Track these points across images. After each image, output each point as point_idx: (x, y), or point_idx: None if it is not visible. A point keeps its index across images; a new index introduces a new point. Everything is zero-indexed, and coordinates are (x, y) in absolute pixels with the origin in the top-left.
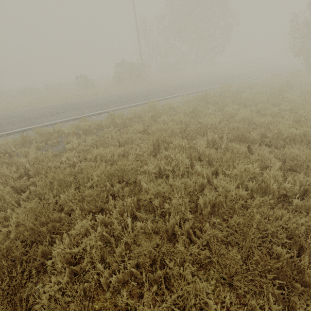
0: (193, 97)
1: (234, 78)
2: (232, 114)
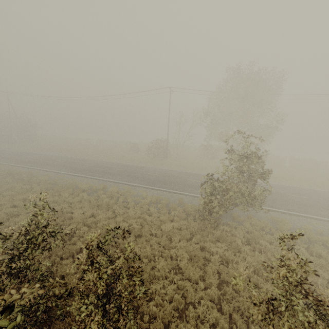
0: (78, 183)
1: (174, 184)
2: (25, 197)
